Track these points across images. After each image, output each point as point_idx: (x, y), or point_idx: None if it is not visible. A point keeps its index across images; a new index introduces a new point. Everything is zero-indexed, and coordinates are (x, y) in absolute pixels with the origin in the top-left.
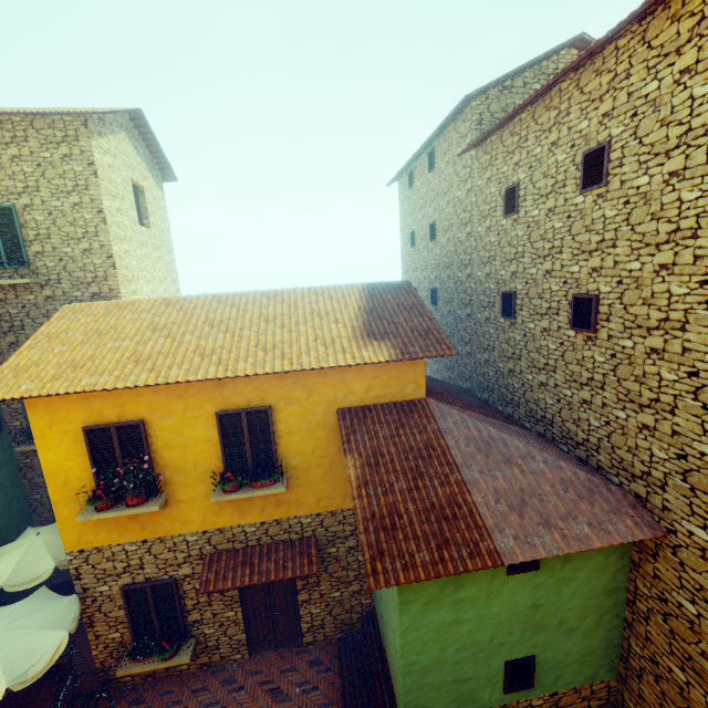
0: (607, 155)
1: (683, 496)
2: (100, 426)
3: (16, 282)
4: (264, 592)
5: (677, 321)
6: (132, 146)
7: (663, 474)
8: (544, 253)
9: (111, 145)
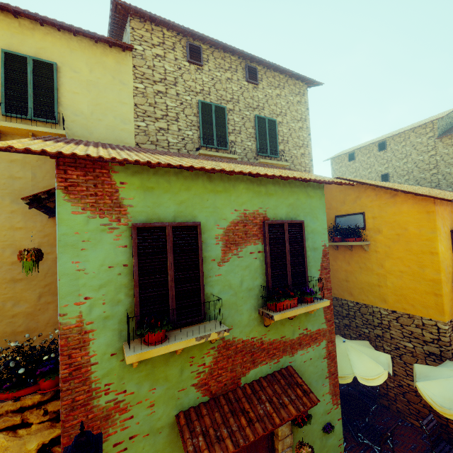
0: None
1: None
2: None
3: (283, 164)
4: None
5: None
6: None
7: None
8: None
9: None
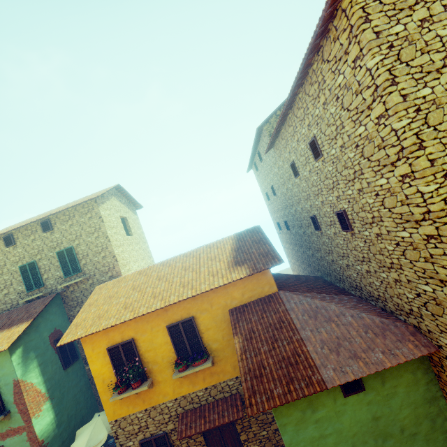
0: (316, 143)
1: (431, 320)
2: (114, 346)
3: (76, 281)
4: (219, 436)
5: (378, 217)
6: (118, 201)
7: (417, 308)
8: (317, 193)
9: (108, 205)
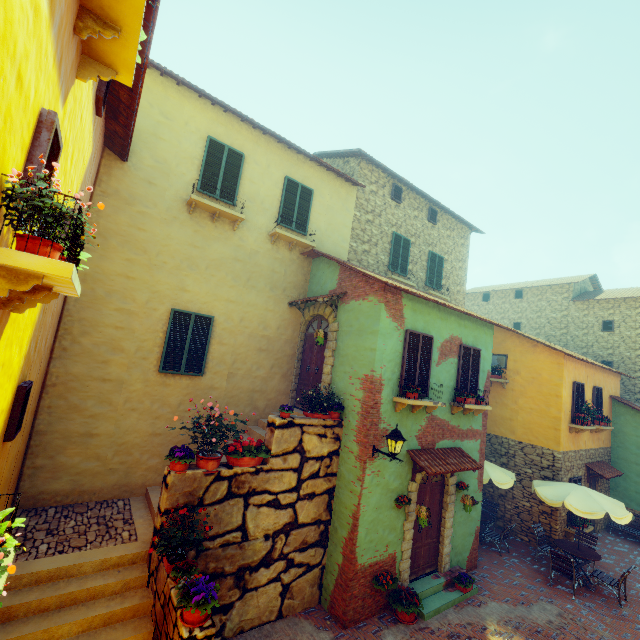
0: None
1: None
2: (578, 382)
3: (445, 298)
4: None
5: None
6: None
7: None
8: (636, 348)
9: None
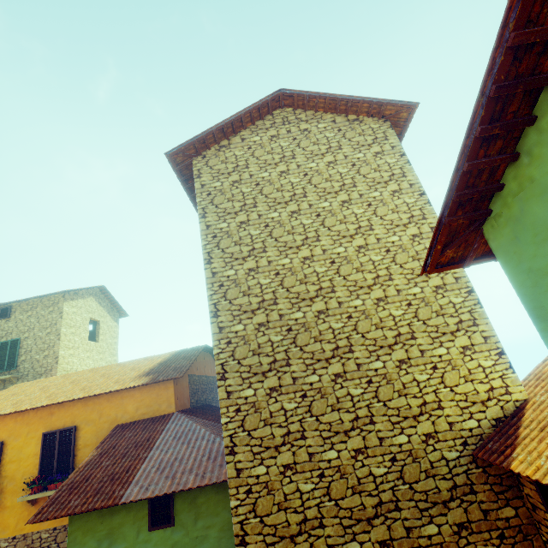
0: None
1: None
2: None
3: (4, 377)
4: None
5: None
6: (97, 302)
7: None
8: None
9: (79, 303)
